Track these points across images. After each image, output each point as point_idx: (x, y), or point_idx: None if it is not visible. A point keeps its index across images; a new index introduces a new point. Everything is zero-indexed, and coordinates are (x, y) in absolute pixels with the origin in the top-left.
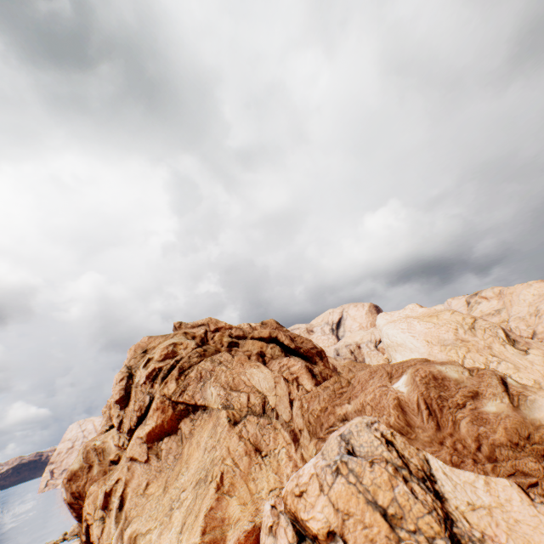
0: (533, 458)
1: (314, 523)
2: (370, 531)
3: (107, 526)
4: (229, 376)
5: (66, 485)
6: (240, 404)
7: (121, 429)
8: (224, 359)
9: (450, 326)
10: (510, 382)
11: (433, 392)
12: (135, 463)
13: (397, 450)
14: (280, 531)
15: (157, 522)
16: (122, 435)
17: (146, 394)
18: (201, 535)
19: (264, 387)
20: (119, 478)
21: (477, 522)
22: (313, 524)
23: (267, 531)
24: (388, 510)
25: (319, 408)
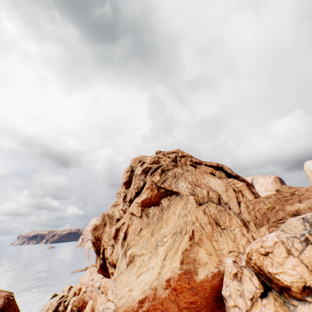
0: None
1: (285, 276)
2: None
3: (115, 249)
4: (193, 178)
5: (92, 232)
6: (202, 195)
7: (124, 200)
8: (190, 169)
9: None
10: None
11: None
12: (133, 216)
13: None
14: (245, 278)
15: (147, 250)
16: (125, 204)
17: (141, 180)
18: (180, 263)
19: (218, 189)
20: (124, 222)
21: None
22: (284, 277)
23: (231, 276)
24: None
25: (265, 207)
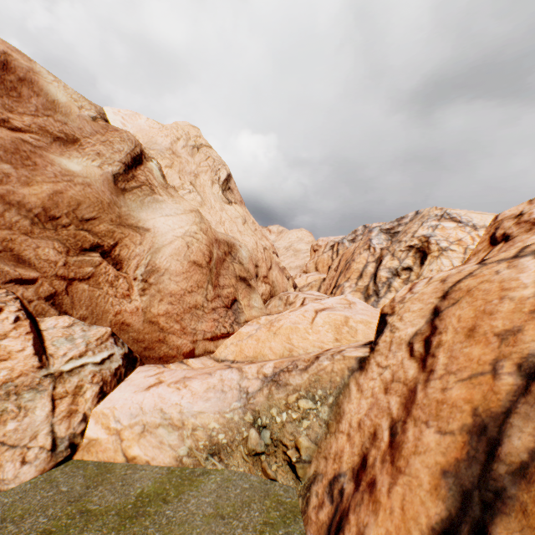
0: (63, 247)
1: None
2: None
3: None
4: None
5: None
6: None
7: None
8: None
9: (175, 133)
10: (152, 168)
11: None
12: None
13: None
14: None
15: None
16: None
17: None
18: None
19: None
20: None
21: None
22: None
23: None
24: None
25: None
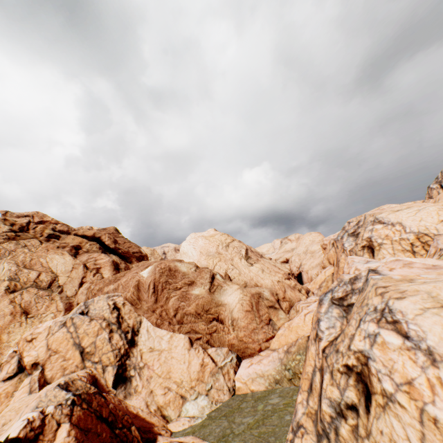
0: (205, 323)
1: (27, 358)
2: (67, 363)
3: None
4: (28, 257)
5: None
6: (28, 278)
7: None
8: (31, 244)
9: (216, 243)
10: (218, 277)
11: (163, 278)
12: None
13: (120, 314)
14: (7, 366)
15: None
16: None
17: None
18: None
19: (60, 269)
20: None
21: (147, 358)
22: (26, 359)
23: None
24: (86, 349)
25: (97, 288)
